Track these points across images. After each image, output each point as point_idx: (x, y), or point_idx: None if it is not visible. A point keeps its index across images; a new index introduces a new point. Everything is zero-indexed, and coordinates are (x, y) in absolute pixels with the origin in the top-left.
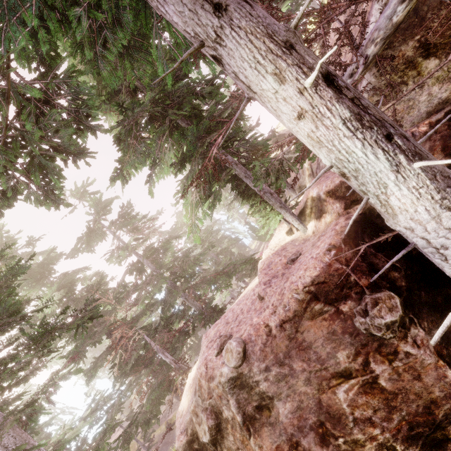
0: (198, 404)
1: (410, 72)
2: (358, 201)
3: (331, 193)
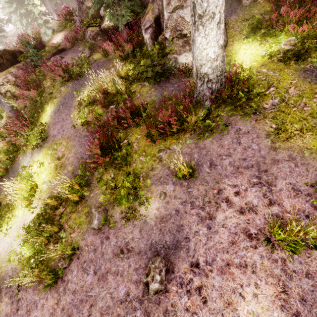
0: None
1: None
2: None
3: None
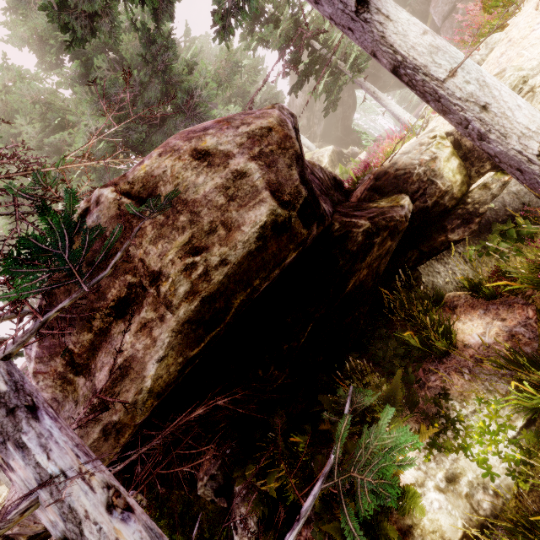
0: None
1: None
2: None
3: None
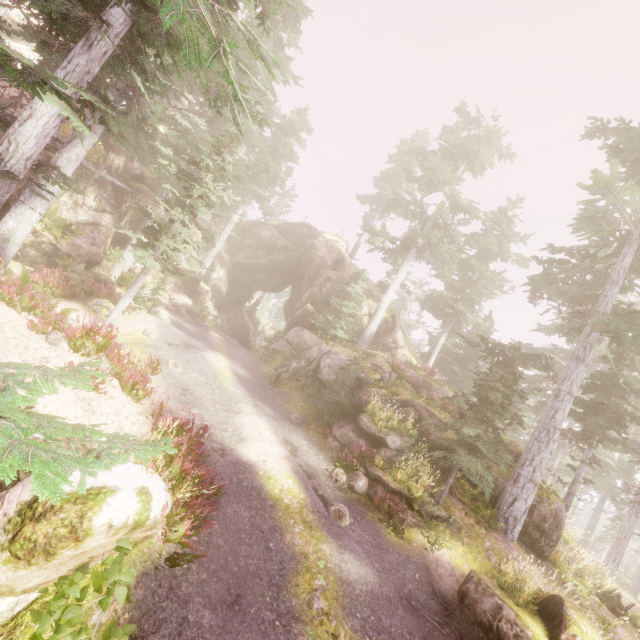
0: None
1: None
2: None
3: None
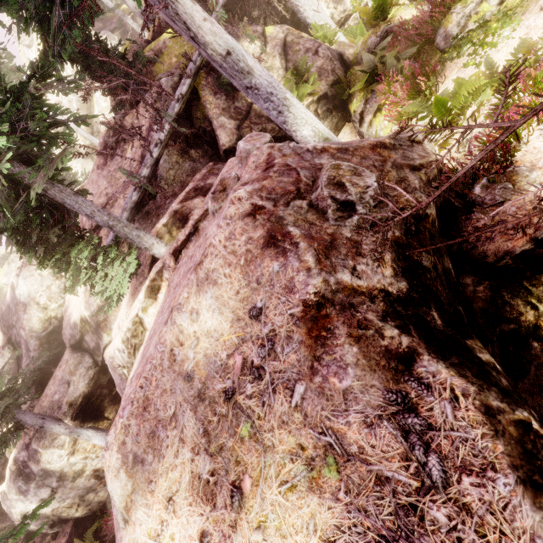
0: (303, 215)
1: (185, 156)
2: (209, 189)
3: (185, 200)
